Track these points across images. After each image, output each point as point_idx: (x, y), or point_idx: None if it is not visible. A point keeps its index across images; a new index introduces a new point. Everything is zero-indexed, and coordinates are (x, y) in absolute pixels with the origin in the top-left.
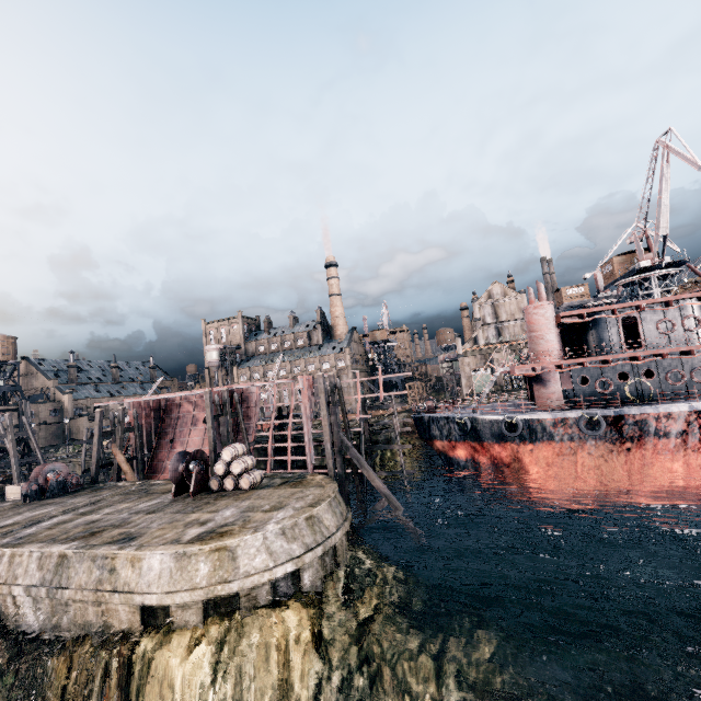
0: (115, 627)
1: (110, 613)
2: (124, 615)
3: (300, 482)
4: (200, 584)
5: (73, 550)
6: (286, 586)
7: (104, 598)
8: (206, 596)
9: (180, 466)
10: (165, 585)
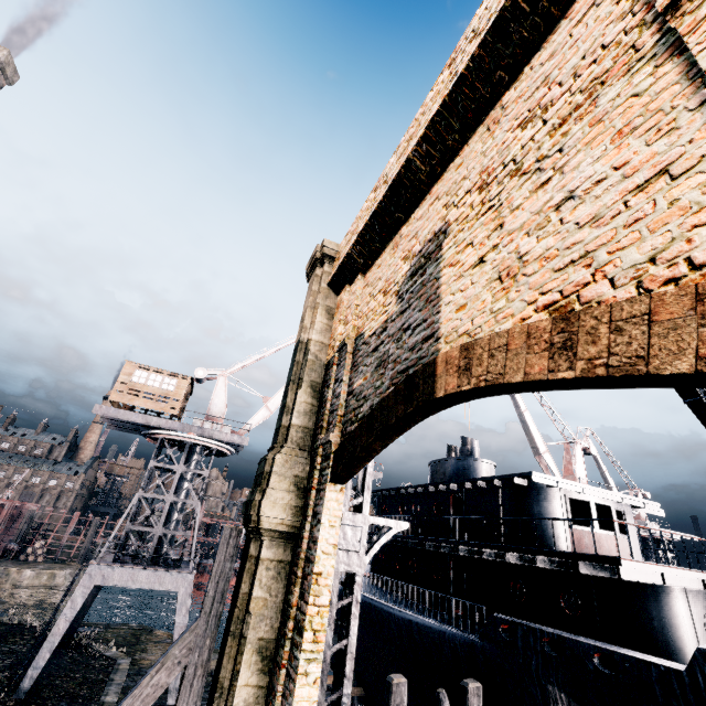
0: (1, 593)
1: (1, 588)
2: (8, 589)
3: (65, 563)
4: (43, 581)
5: None
6: (63, 590)
7: (3, 582)
8: (44, 585)
9: (9, 545)
10: (31, 580)
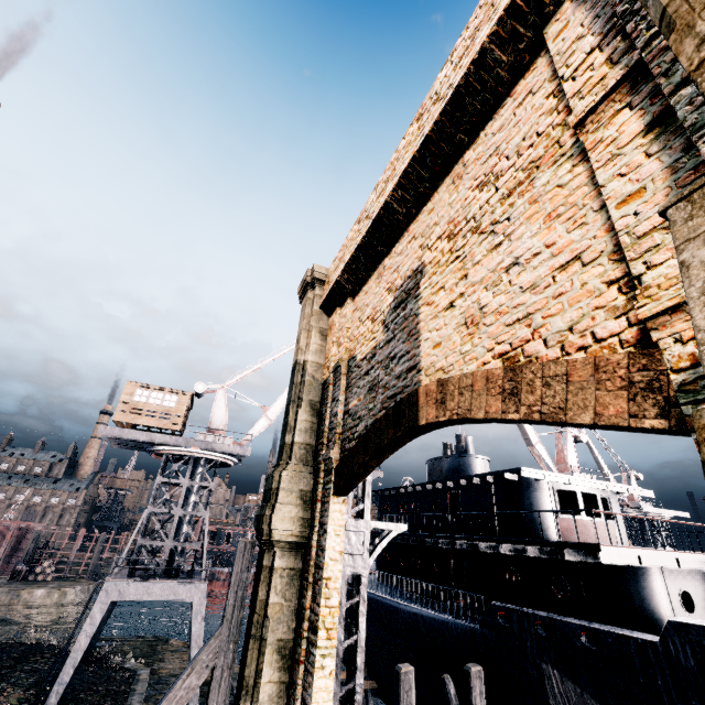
0: (13, 614)
1: (13, 609)
2: (20, 609)
3: (74, 580)
4: (54, 600)
5: (0, 588)
6: (75, 607)
7: (14, 604)
8: (55, 603)
9: (17, 566)
10: (42, 599)
